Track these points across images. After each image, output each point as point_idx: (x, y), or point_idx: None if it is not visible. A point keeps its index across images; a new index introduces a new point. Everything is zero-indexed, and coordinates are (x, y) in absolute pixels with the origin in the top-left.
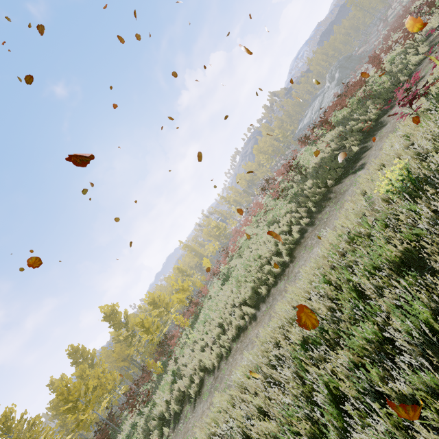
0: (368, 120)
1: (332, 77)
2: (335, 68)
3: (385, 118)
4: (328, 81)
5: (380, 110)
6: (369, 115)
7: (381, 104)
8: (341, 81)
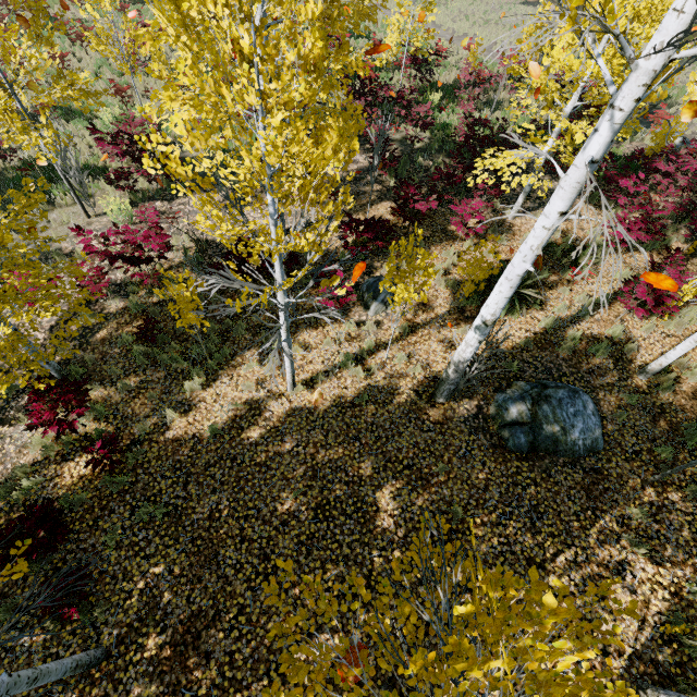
0: None
1: None
2: None
3: None
4: None
5: None
6: None
7: None
8: None
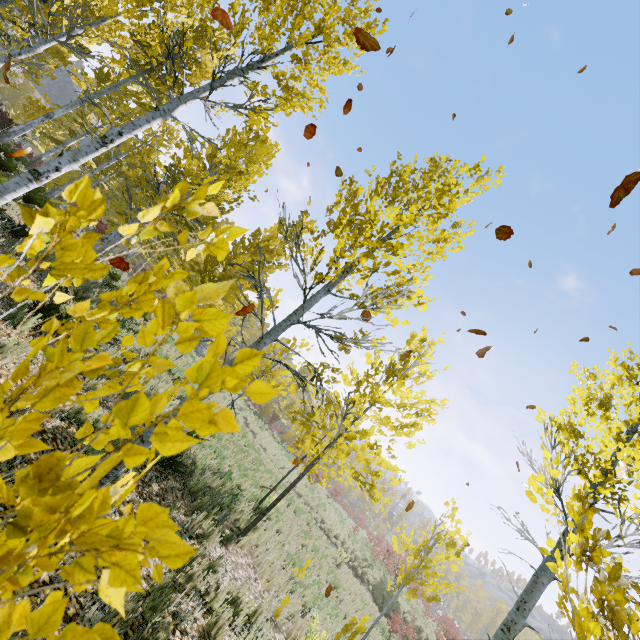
0: None
1: None
2: None
3: None
4: None
5: None
6: None
7: None
8: None
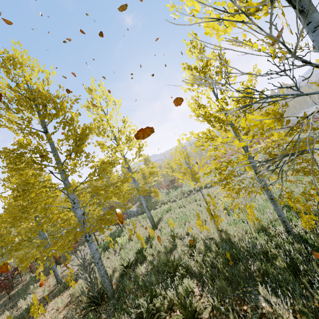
0: None
1: None
2: None
3: None
4: None
5: None
6: None
7: None
8: None
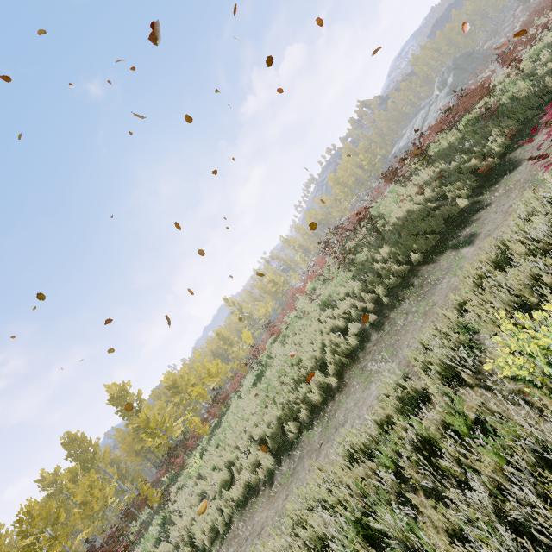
0: (488, 154)
1: (443, 82)
2: (448, 70)
3: (518, 153)
4: (438, 89)
5: (510, 139)
6: (490, 146)
7: (512, 128)
8: (455, 88)
